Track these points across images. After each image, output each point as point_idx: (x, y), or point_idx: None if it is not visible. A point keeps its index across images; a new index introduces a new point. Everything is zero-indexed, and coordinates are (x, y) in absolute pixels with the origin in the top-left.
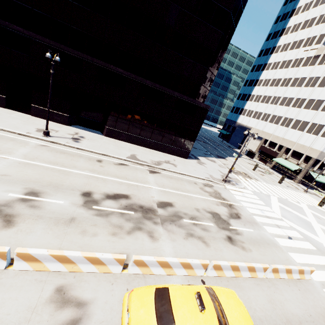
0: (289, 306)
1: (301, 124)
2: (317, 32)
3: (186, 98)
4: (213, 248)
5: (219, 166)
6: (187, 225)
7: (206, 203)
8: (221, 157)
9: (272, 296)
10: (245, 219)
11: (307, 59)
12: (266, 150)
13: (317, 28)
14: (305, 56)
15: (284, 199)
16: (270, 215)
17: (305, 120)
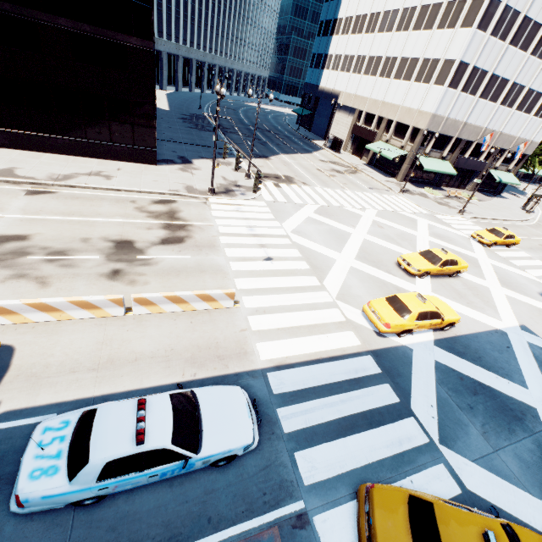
0: (138, 344)
1: (408, 65)
2: None
3: (89, 31)
4: (53, 289)
5: (231, 170)
6: (27, 264)
7: (124, 228)
8: (260, 157)
9: (116, 336)
10: (192, 243)
11: None
12: (360, 132)
13: None
14: None
15: (334, 207)
16: (266, 232)
17: (415, 56)
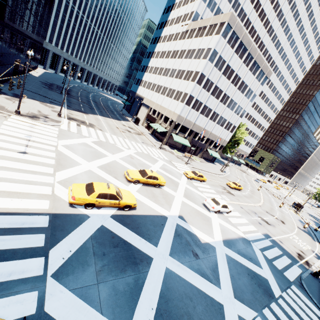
0: None
1: (172, 92)
2: (190, 9)
3: None
4: None
5: (50, 110)
6: None
7: None
8: (82, 112)
9: None
10: None
11: (182, 33)
12: (150, 118)
13: (190, 5)
14: (181, 30)
15: (109, 143)
16: (40, 141)
17: (174, 88)
